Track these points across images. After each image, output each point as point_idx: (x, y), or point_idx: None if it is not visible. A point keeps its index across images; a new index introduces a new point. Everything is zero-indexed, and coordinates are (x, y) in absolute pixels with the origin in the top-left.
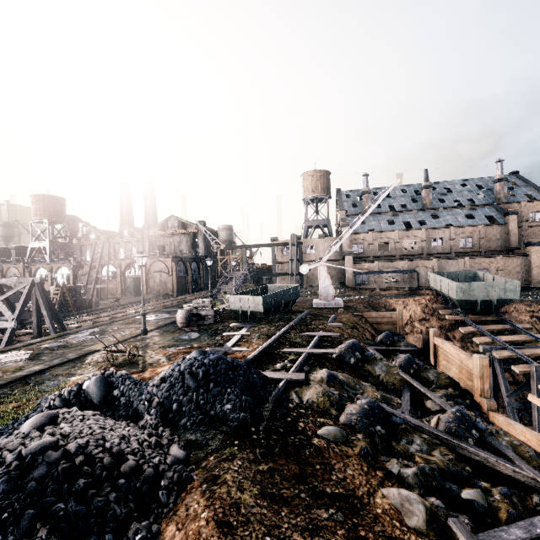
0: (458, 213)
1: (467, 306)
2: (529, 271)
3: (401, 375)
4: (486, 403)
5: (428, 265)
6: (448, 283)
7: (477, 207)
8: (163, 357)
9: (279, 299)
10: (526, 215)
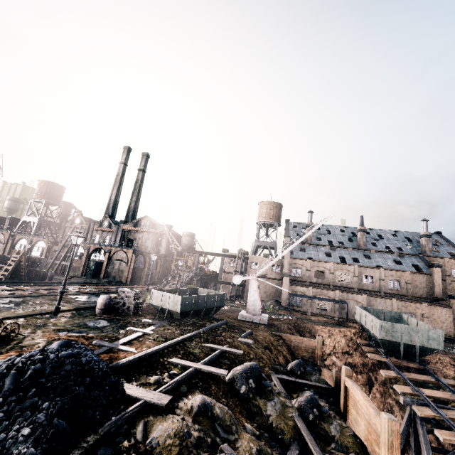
0: (388, 257)
1: (389, 347)
2: (453, 323)
3: (295, 420)
4: None
5: (358, 299)
6: (372, 319)
7: (405, 256)
8: (44, 341)
9: (201, 302)
10: (449, 270)
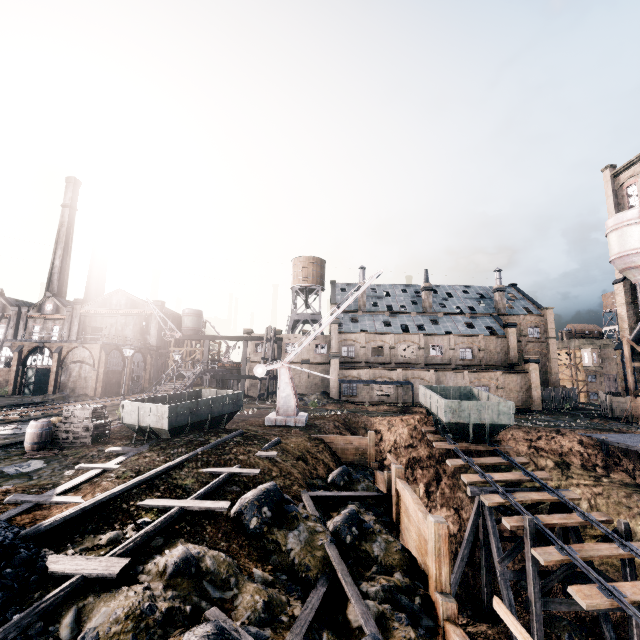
0: (458, 320)
1: (458, 431)
2: (529, 391)
3: (326, 548)
4: (441, 605)
5: (424, 377)
6: (437, 399)
7: (478, 316)
8: None
9: (203, 410)
10: (524, 329)
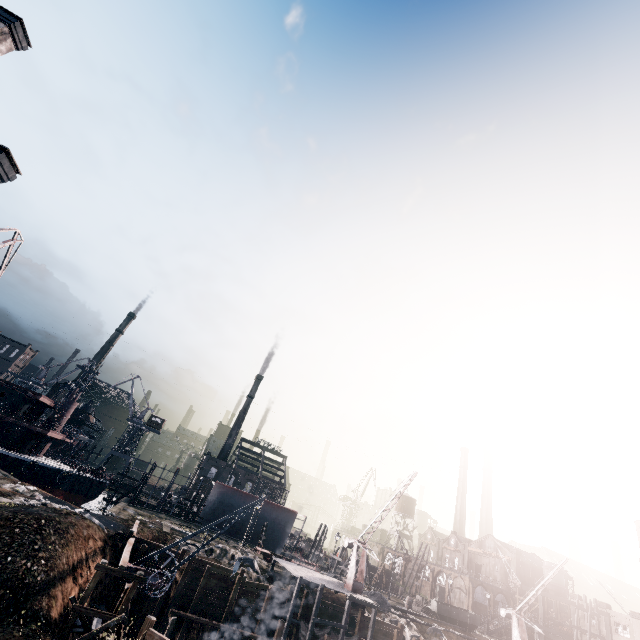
0: None
1: None
2: None
3: None
4: None
5: None
6: None
7: None
8: None
9: (454, 613)
10: None
